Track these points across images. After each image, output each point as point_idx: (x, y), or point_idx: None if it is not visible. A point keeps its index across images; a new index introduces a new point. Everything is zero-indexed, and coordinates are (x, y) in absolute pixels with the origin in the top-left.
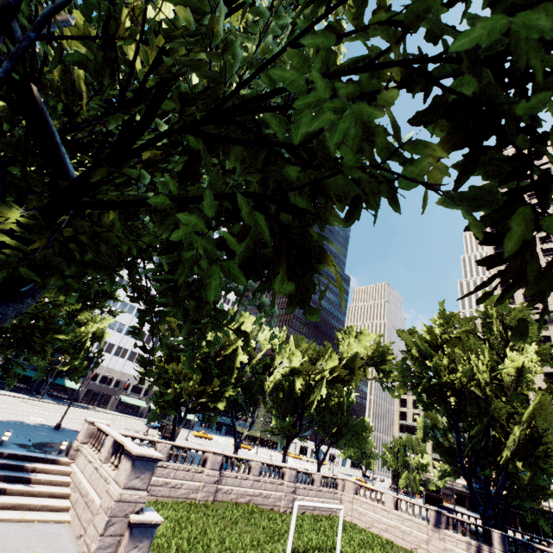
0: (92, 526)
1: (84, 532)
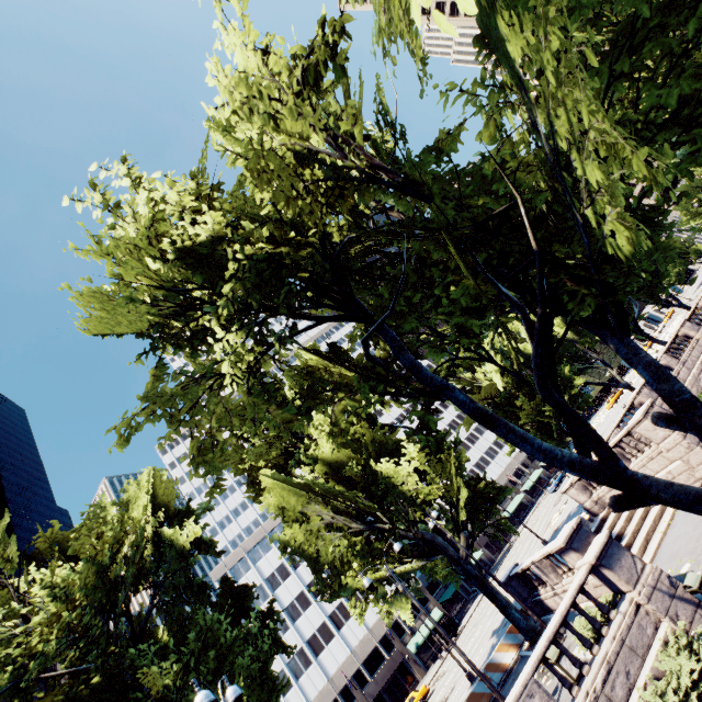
0: (699, 467)
1: (699, 482)
